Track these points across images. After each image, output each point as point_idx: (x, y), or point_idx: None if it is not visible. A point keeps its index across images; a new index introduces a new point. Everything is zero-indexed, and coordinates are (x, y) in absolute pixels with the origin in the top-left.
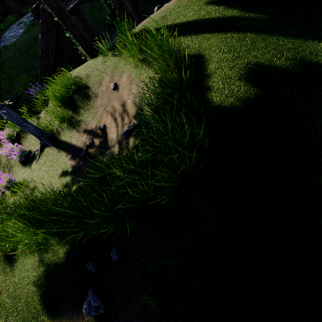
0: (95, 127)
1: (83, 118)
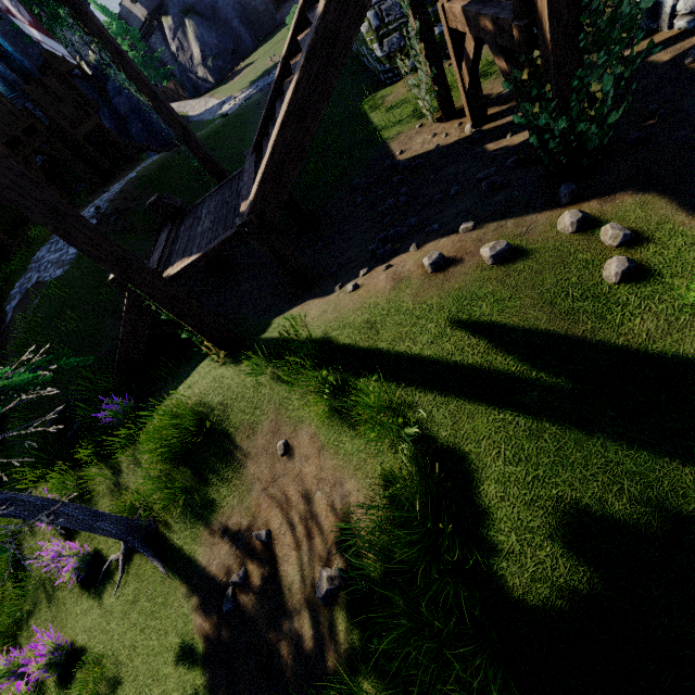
0: (246, 527)
1: (219, 499)
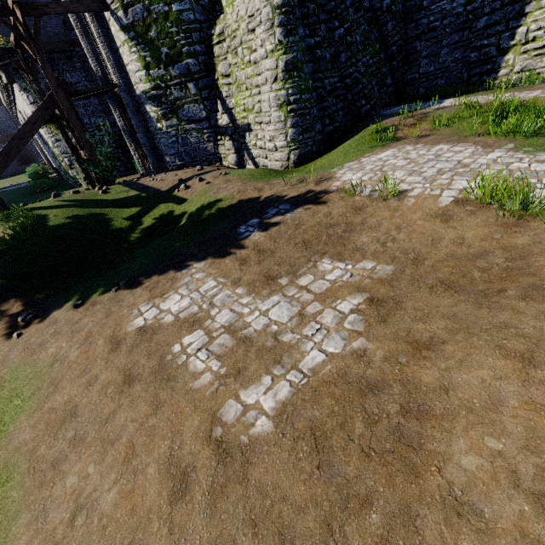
0: None
1: None
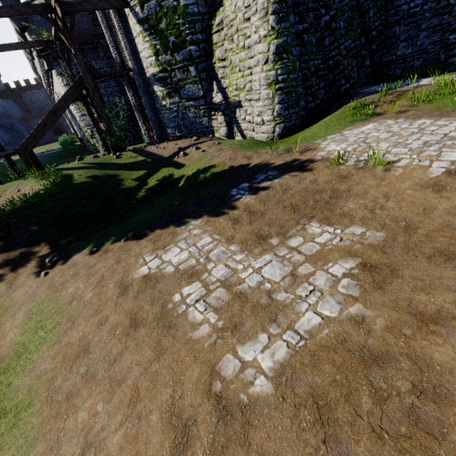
0: None
1: None
